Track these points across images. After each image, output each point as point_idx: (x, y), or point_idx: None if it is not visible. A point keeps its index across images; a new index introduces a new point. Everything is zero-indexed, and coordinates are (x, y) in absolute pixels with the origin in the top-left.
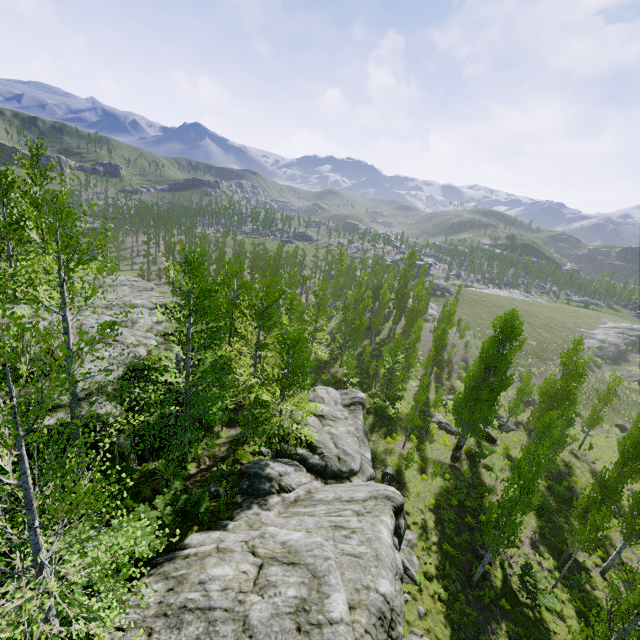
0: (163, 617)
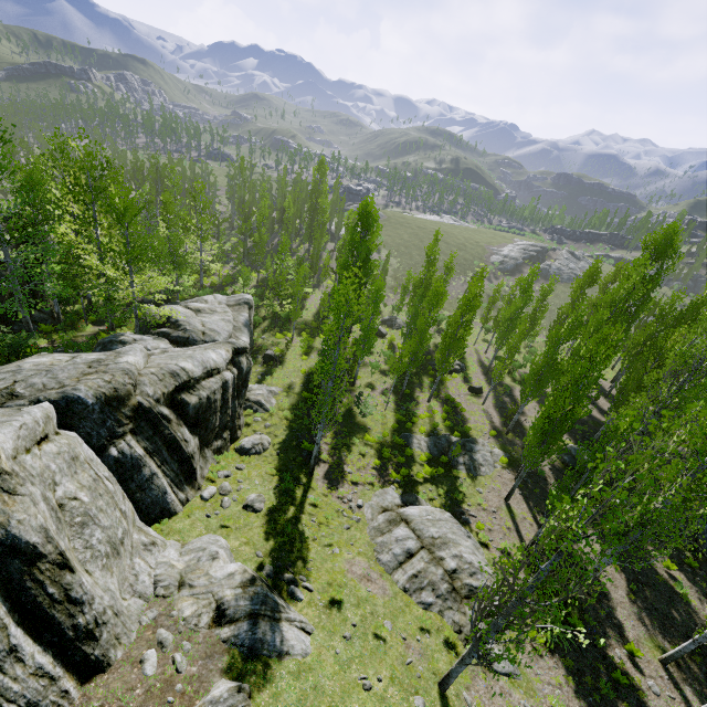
0: None
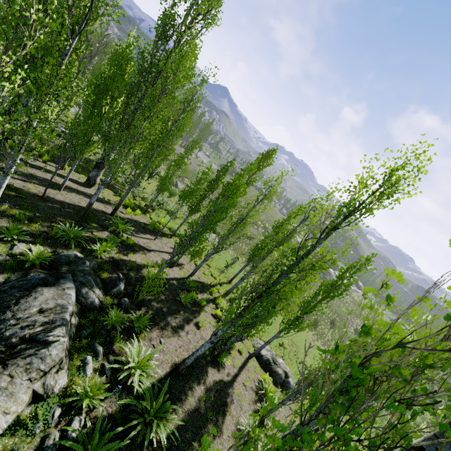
0: None
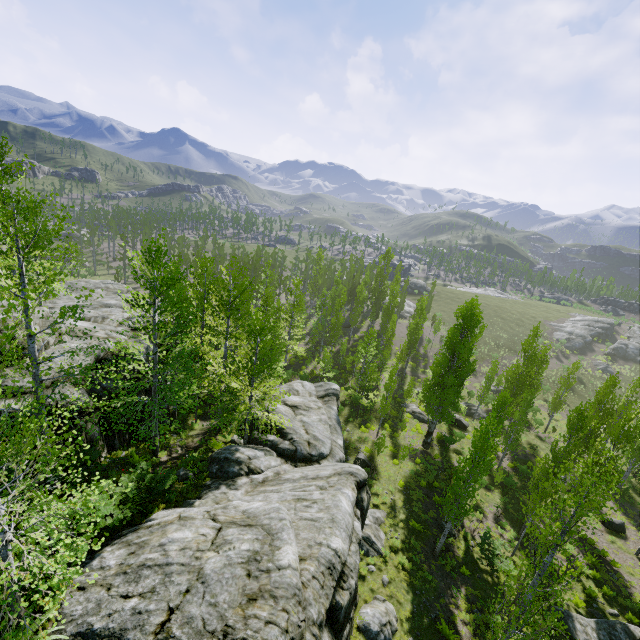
0: (123, 575)
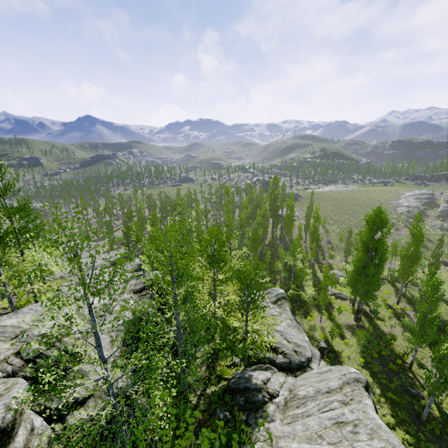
0: None
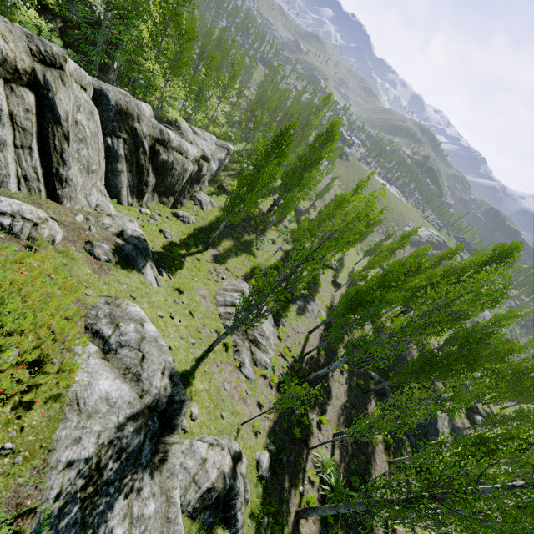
0: None
